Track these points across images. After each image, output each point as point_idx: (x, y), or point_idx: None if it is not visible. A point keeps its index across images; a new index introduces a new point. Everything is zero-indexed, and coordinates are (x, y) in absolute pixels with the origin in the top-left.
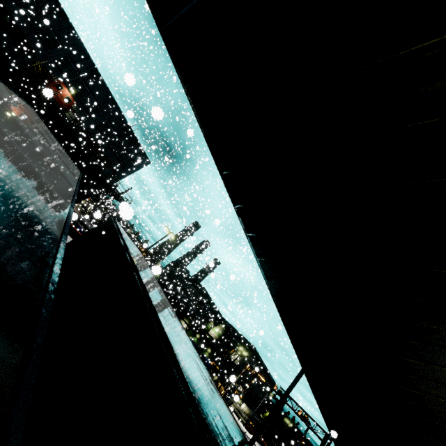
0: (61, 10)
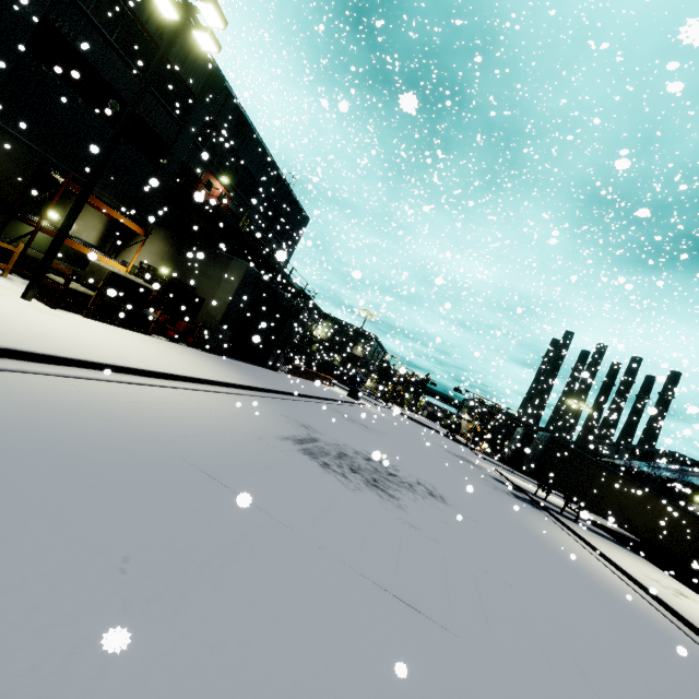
0: None
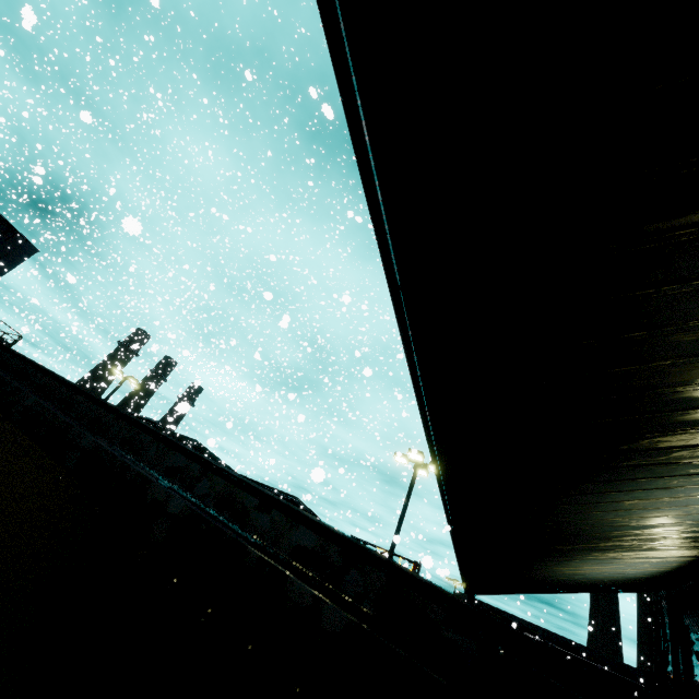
0: None
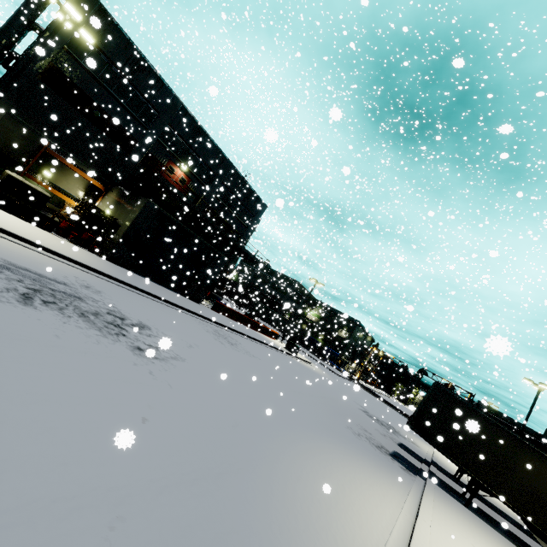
0: (141, 58)
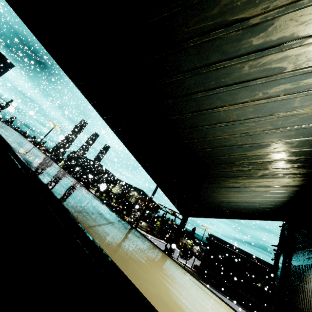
0: None
